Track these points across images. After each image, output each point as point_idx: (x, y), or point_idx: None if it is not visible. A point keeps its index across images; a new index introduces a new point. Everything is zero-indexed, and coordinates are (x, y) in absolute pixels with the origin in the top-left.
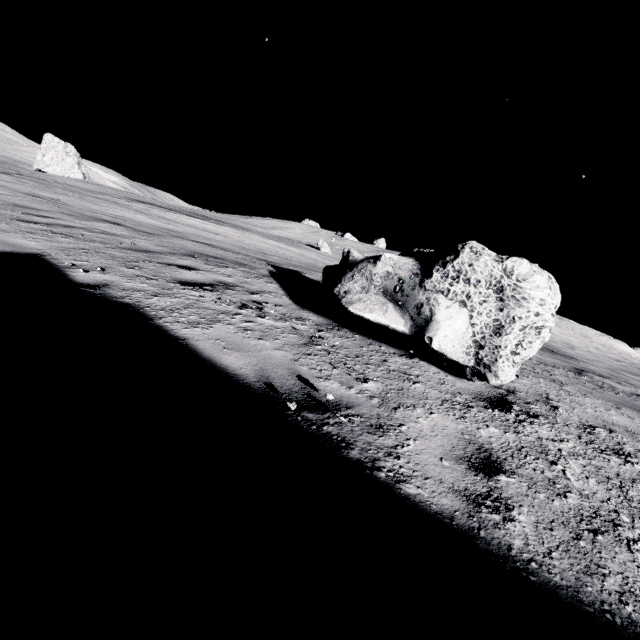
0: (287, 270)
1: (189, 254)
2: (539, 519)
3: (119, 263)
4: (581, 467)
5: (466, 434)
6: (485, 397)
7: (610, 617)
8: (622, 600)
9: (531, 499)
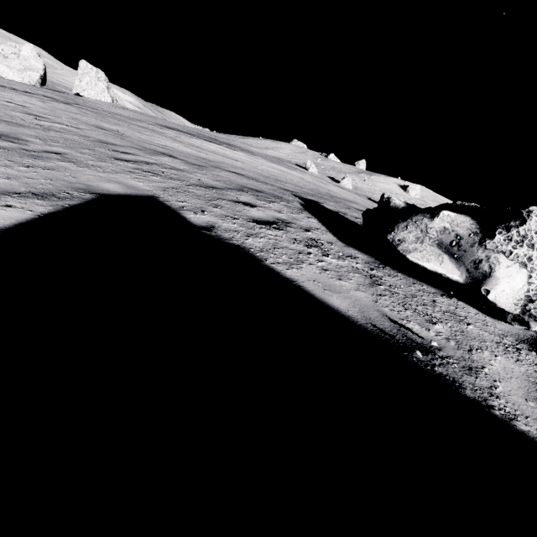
0: (309, 201)
1: (240, 189)
2: None
3: (205, 202)
4: None
5: (530, 377)
6: (523, 339)
7: None
8: None
9: None
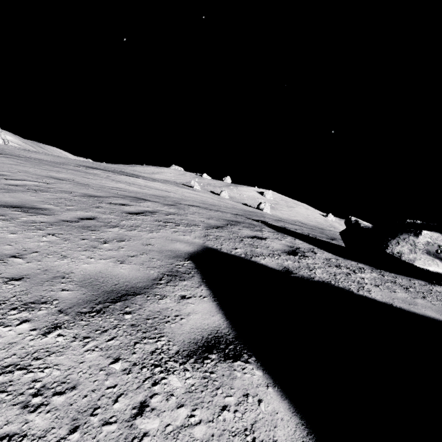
0: (262, 222)
1: (229, 223)
2: None
3: (244, 244)
4: None
5: None
6: None
7: None
8: None
9: None
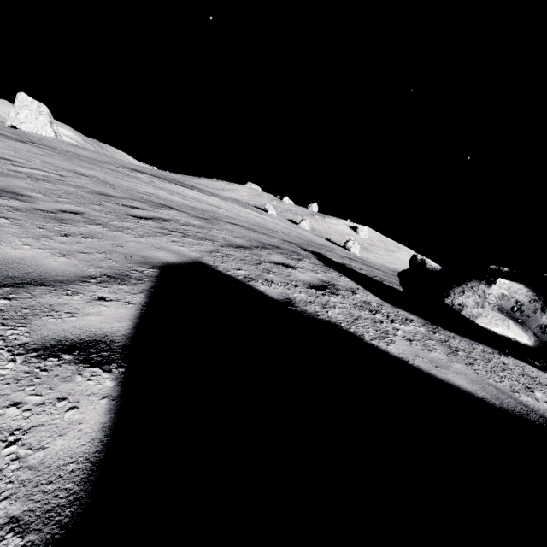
0: (317, 254)
1: (263, 246)
2: None
3: (256, 268)
4: None
5: None
6: None
7: None
8: None
9: None
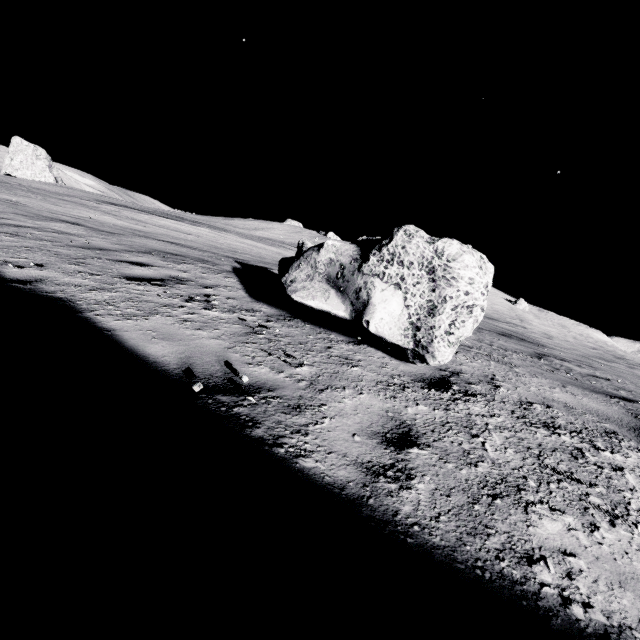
0: (254, 266)
1: (147, 251)
2: (439, 487)
3: (63, 260)
4: (503, 439)
5: (391, 412)
6: (425, 378)
7: (480, 573)
8: (499, 557)
9: (438, 469)
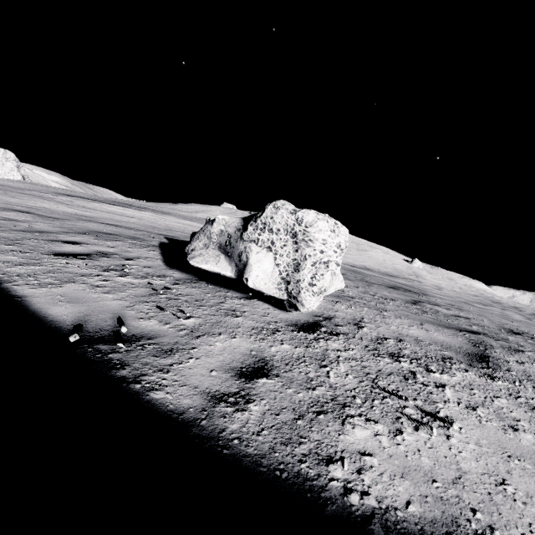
0: (181, 241)
1: (84, 232)
2: (272, 408)
3: (0, 241)
4: (348, 367)
5: (255, 351)
6: (299, 323)
7: (279, 473)
8: (302, 460)
9: (277, 394)
